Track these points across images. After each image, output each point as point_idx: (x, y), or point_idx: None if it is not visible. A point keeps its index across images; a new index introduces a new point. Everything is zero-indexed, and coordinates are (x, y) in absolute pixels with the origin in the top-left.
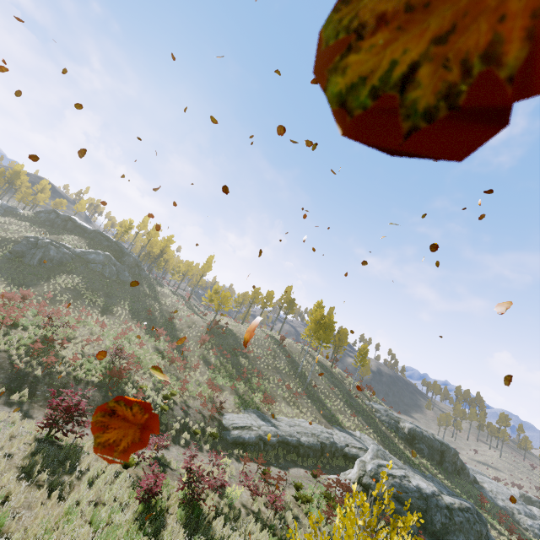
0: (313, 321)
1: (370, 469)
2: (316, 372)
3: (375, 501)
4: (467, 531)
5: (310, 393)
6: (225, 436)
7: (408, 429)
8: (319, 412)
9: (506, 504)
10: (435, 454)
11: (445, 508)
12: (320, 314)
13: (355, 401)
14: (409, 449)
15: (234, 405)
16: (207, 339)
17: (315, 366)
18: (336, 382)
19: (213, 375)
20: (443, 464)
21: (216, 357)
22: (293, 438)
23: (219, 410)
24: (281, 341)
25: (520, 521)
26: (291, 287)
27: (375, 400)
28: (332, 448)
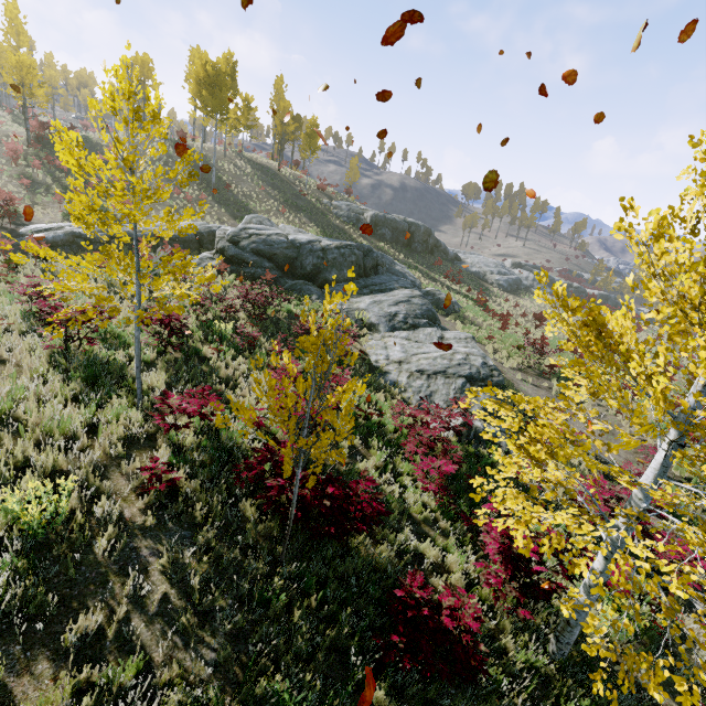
0: (194, 80)
1: (228, 234)
2: (246, 176)
3: (232, 263)
4: (340, 265)
5: (222, 198)
6: (17, 243)
7: (370, 217)
8: (230, 215)
9: (482, 270)
10: (401, 236)
11: (320, 251)
12: (202, 64)
13: (305, 201)
14: (367, 237)
15: (61, 218)
16: (19, 149)
17: (248, 170)
18: (278, 185)
19: (33, 193)
20: (412, 246)
21: (47, 174)
22: (144, 233)
23: (8, 218)
24: (191, 145)
25: (489, 279)
26: (198, 49)
27: (343, 199)
28: (214, 237)
